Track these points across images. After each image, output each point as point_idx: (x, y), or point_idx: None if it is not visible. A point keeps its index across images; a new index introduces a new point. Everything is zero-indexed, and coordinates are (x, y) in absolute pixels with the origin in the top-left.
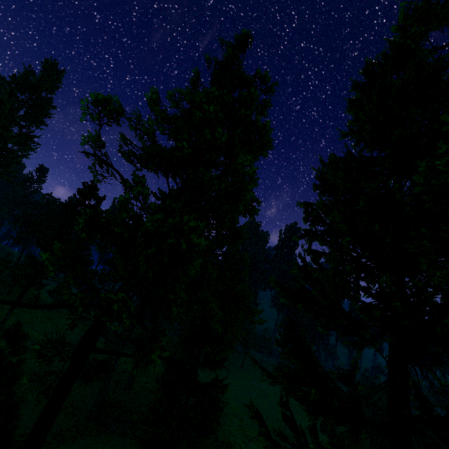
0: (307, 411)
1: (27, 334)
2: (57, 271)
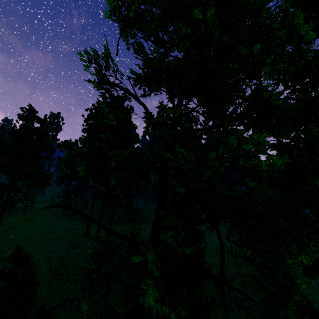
0: (304, 274)
1: (31, 254)
2: (171, 307)
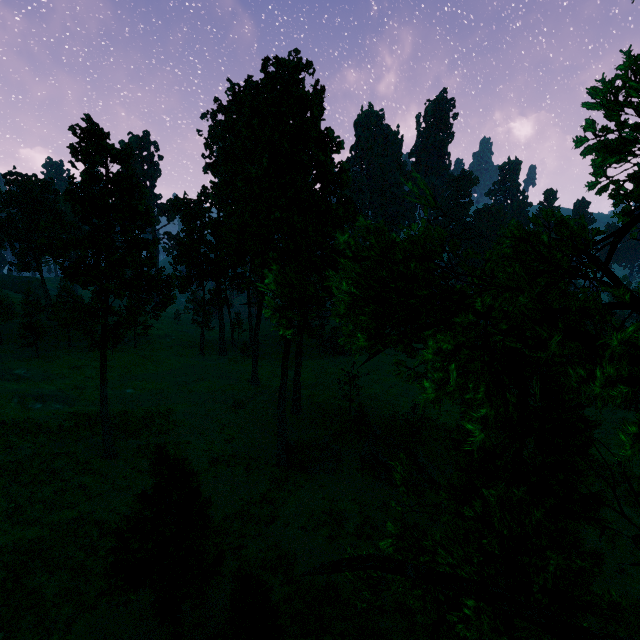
0: None
1: (185, 459)
2: None
